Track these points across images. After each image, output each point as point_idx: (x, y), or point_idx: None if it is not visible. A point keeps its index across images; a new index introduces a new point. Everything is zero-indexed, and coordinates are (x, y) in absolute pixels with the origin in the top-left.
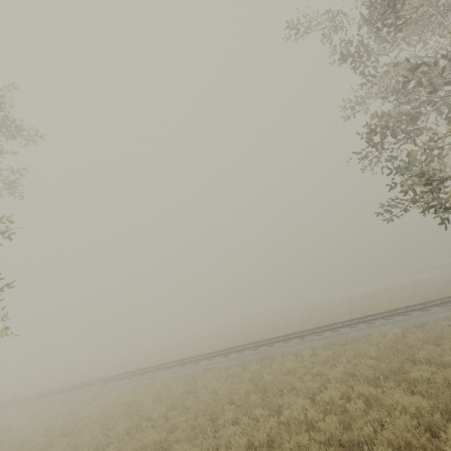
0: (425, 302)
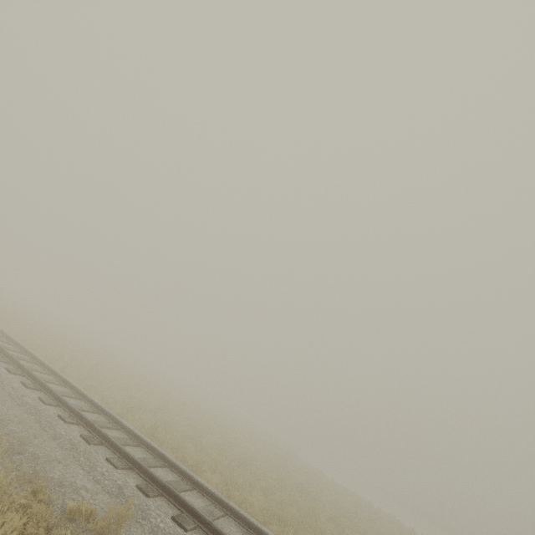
0: (190, 476)
